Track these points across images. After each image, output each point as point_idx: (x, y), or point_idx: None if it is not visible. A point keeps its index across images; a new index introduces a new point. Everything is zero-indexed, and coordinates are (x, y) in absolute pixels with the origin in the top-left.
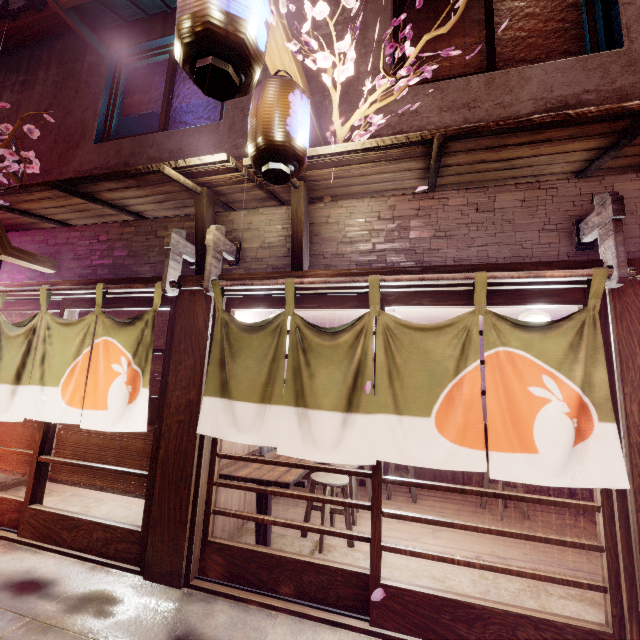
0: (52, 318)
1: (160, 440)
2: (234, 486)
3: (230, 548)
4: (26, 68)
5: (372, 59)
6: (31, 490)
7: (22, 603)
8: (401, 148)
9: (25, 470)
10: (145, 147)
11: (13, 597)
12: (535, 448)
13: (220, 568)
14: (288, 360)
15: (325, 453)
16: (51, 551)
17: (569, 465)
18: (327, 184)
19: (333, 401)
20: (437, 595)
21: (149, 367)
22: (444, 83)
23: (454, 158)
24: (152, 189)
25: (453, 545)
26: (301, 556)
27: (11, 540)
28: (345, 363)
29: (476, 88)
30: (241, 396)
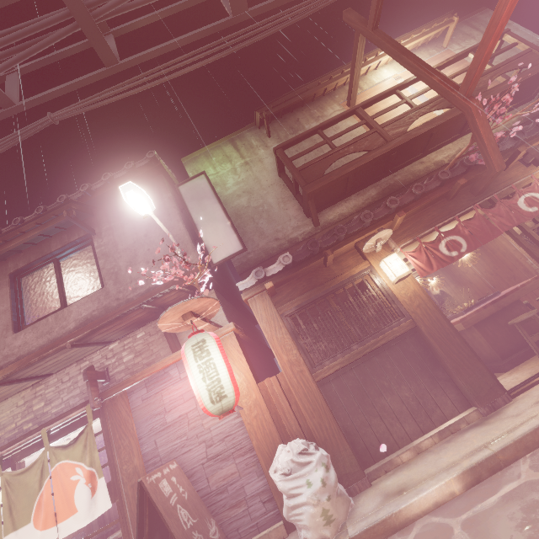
0: None
1: None
2: None
3: None
4: None
5: (3, 321)
6: None
7: None
8: None
9: None
10: None
11: None
12: (76, 509)
13: None
14: None
15: None
16: None
17: (92, 509)
18: None
19: None
20: None
21: None
22: (37, 324)
23: (27, 374)
24: None
25: None
26: None
27: None
28: None
29: (51, 322)
30: None
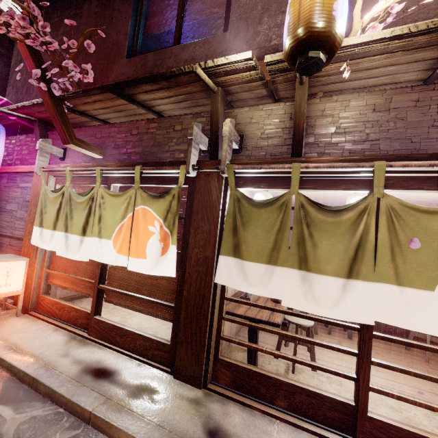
0: (104, 190)
1: (184, 283)
2: (238, 322)
3: (236, 366)
4: (75, 4)
5: None
6: (94, 306)
7: (100, 385)
8: (432, 33)
9: (89, 292)
10: (165, 59)
11: (93, 380)
12: None
13: (228, 379)
14: (292, 231)
15: (325, 309)
16: (110, 348)
17: None
18: (328, 80)
19: (335, 268)
20: (423, 435)
21: (176, 230)
22: None
23: None
24: (177, 90)
25: (395, 379)
26: (293, 381)
27: (84, 337)
28: (346, 237)
29: None
30: (251, 257)
